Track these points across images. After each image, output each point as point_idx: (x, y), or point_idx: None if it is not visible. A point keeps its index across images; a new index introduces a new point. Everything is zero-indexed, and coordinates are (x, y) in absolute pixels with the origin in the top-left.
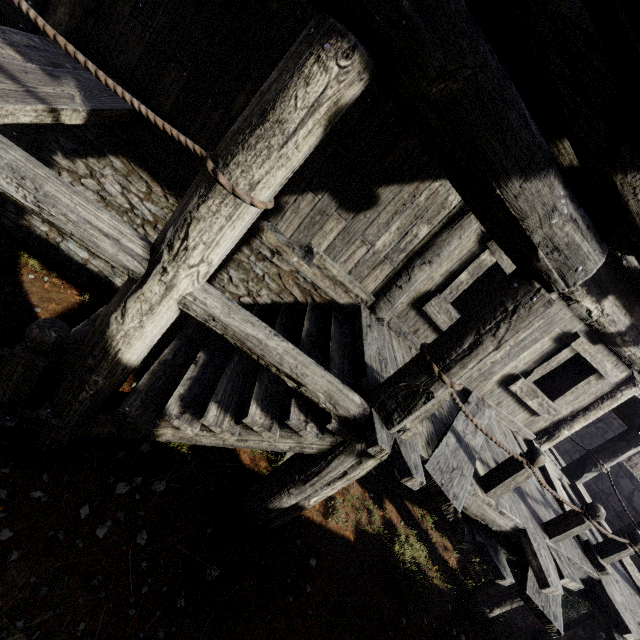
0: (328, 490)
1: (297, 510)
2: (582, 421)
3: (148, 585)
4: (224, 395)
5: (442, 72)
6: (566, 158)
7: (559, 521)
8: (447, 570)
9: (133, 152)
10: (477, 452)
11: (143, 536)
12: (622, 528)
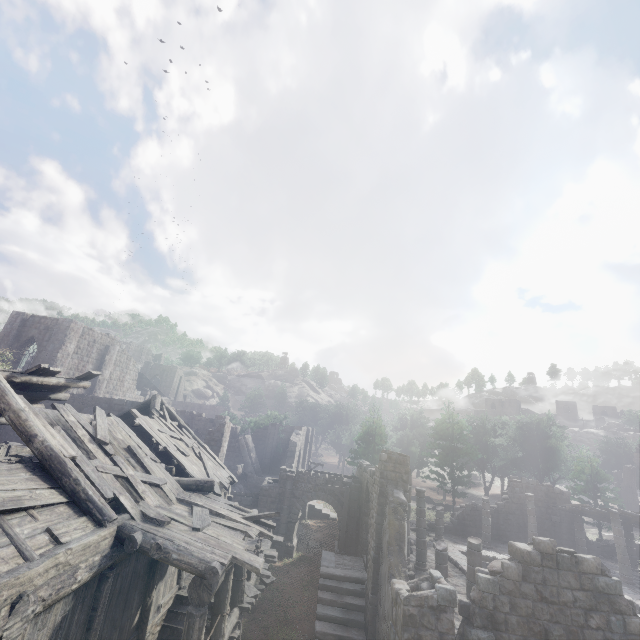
0: None
1: None
2: None
3: None
4: None
5: None
6: None
7: None
8: None
9: None
10: None
11: None
12: None
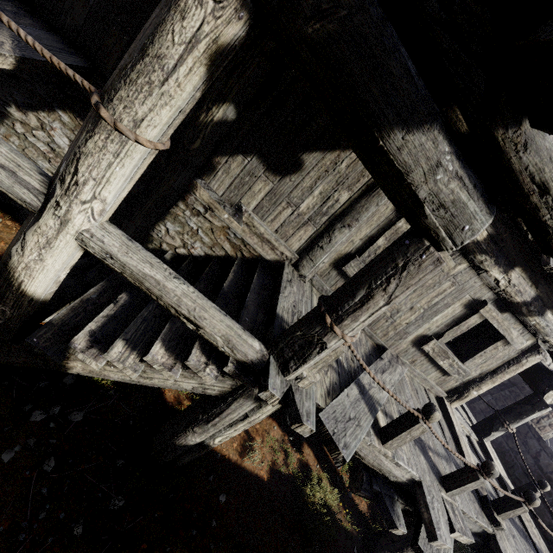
0: (231, 431)
1: (203, 448)
2: (489, 383)
3: (46, 511)
4: (135, 334)
5: (316, 10)
6: (463, 124)
7: (456, 476)
8: (357, 513)
9: (79, 108)
10: (381, 405)
11: (50, 463)
12: (523, 486)
